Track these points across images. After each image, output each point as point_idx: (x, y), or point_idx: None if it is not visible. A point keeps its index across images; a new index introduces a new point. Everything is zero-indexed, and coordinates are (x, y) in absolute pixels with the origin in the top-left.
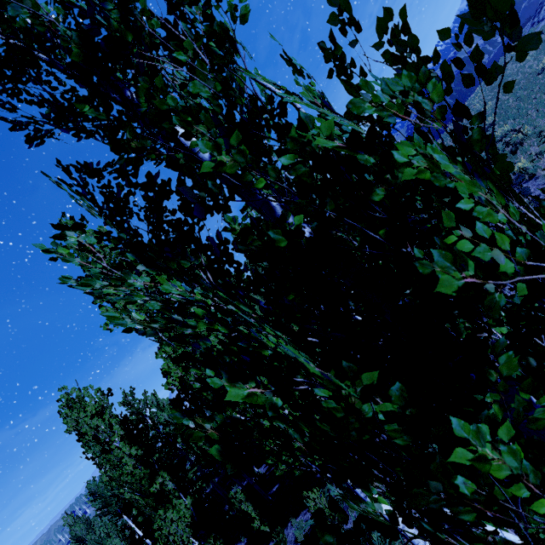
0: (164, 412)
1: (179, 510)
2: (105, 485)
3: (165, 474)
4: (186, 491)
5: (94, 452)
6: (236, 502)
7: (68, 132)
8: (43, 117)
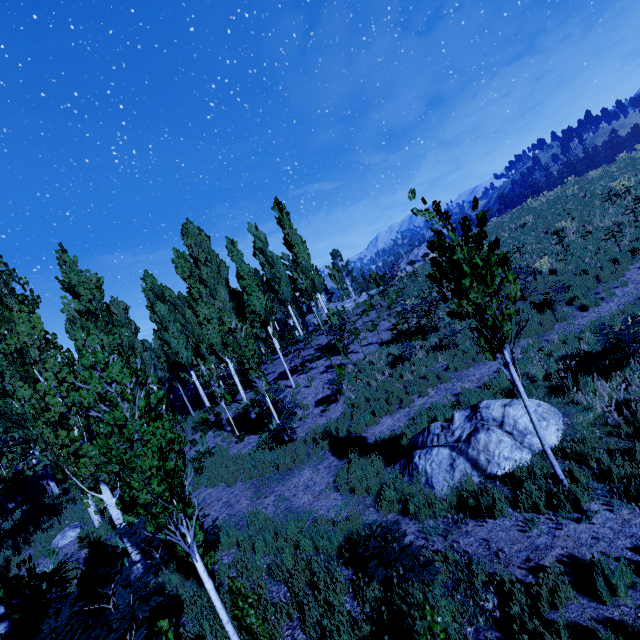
0: None
1: None
2: None
3: None
4: None
5: None
6: None
7: None
8: None
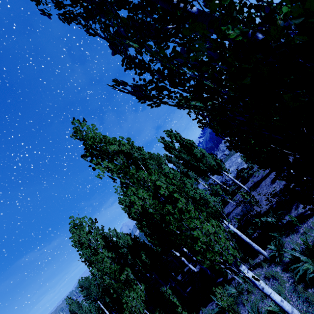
0: (121, 240)
1: (137, 292)
2: (91, 278)
3: (128, 269)
4: (140, 281)
5: (85, 258)
6: (166, 295)
7: (104, 17)
8: (93, 3)
